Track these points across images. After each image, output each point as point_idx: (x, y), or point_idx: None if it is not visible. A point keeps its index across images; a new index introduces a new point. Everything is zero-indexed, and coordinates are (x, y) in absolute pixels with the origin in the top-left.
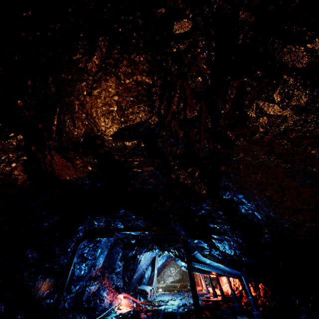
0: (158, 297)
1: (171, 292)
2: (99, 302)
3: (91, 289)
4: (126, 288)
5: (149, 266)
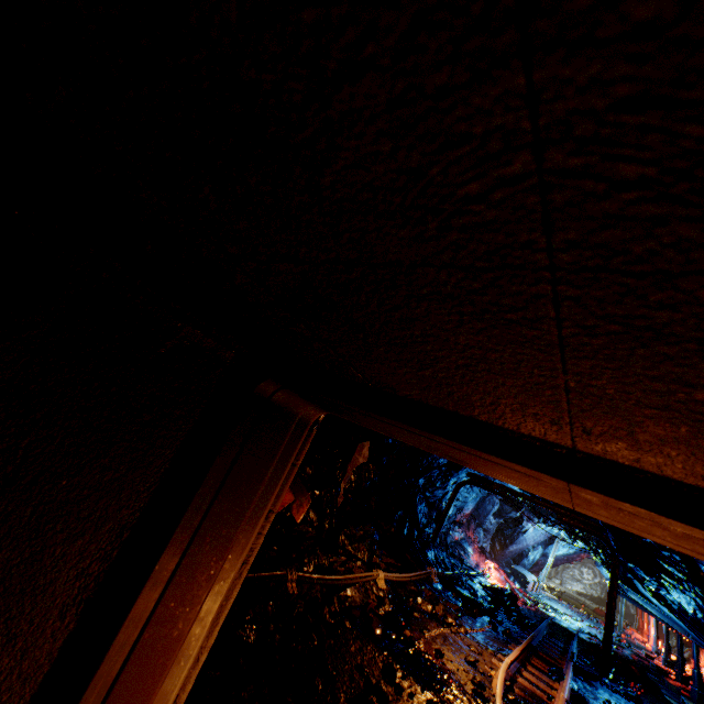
0: (545, 598)
1: (572, 607)
2: (463, 555)
3: (454, 535)
4: (493, 556)
5: (540, 546)
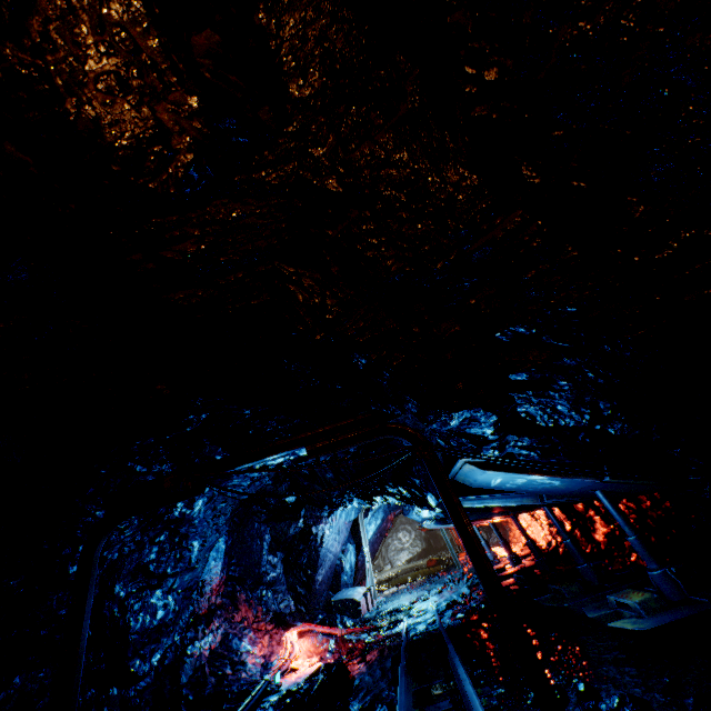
0: (385, 604)
1: (413, 583)
2: (232, 672)
3: (203, 647)
4: (305, 610)
5: (349, 543)
